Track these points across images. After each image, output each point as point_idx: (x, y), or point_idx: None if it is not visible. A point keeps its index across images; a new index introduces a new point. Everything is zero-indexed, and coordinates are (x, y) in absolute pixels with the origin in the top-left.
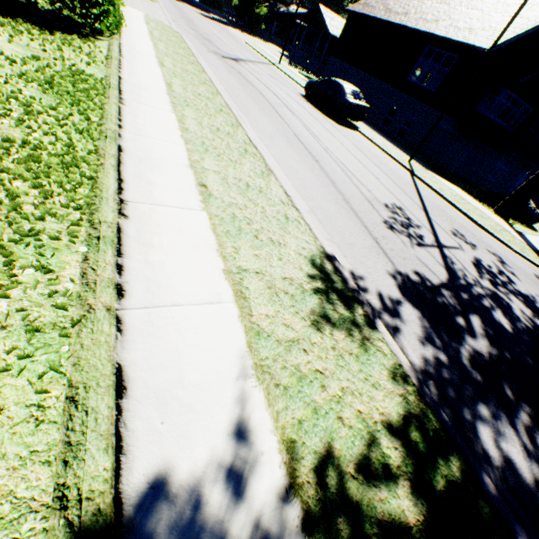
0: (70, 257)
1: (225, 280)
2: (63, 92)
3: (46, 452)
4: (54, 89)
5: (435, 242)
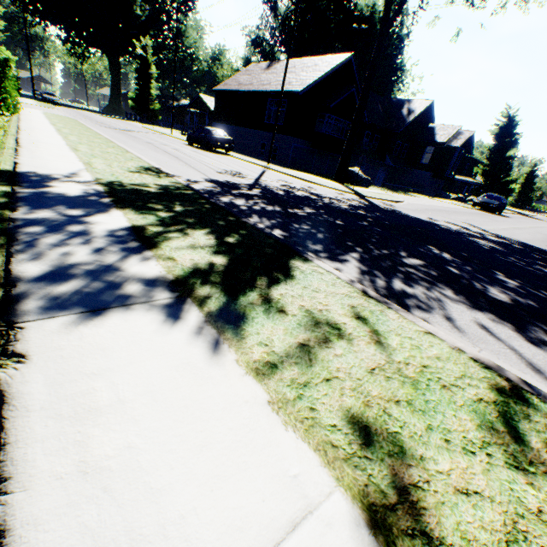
0: None
1: (79, 162)
2: None
3: None
4: None
5: (256, 179)
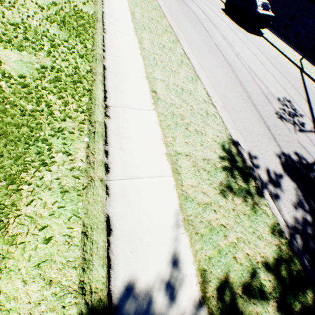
0: (80, 145)
1: (166, 160)
2: (71, 28)
3: (74, 262)
4: (65, 26)
5: (314, 128)
